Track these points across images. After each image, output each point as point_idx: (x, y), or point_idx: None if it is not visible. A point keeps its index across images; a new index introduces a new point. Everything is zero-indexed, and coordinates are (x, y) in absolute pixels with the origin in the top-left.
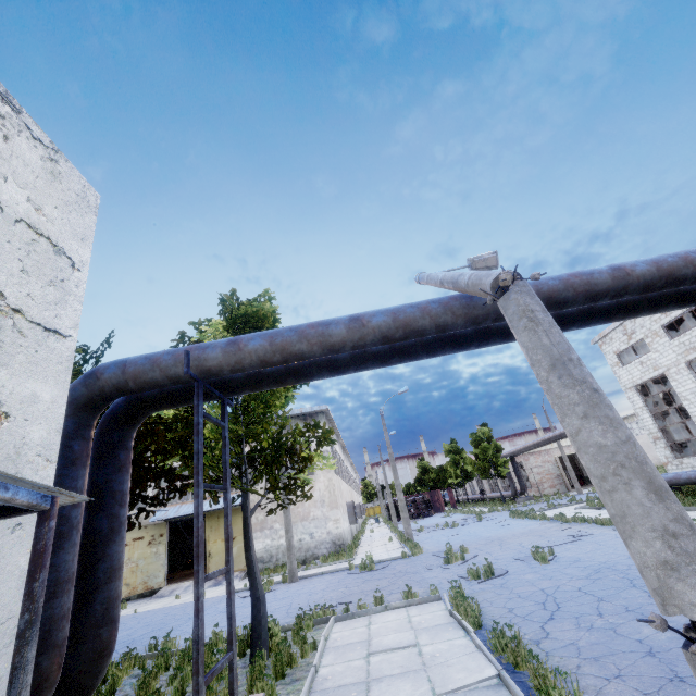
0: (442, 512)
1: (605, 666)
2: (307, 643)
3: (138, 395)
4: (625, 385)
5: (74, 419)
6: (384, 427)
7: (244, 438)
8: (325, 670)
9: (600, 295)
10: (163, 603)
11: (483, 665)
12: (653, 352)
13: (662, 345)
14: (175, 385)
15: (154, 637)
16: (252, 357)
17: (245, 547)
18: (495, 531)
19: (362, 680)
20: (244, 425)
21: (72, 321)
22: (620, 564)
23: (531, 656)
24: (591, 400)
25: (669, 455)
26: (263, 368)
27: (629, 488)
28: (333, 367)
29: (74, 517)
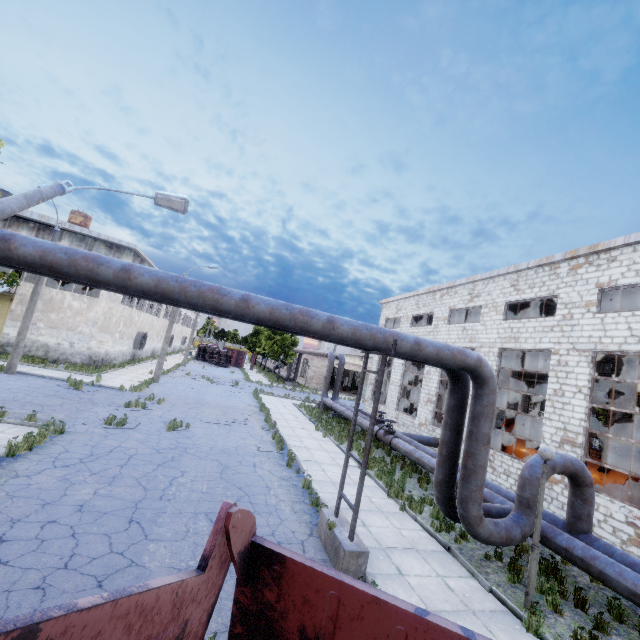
0: (239, 368)
1: (5, 502)
2: None
3: None
4: None
5: None
6: None
7: None
8: None
9: (103, 283)
10: None
11: None
12: (400, 329)
13: (406, 328)
14: None
15: None
16: None
17: None
18: (219, 397)
19: None
20: None
21: None
22: (196, 449)
23: None
24: None
25: (370, 396)
26: None
27: None
28: None
29: None
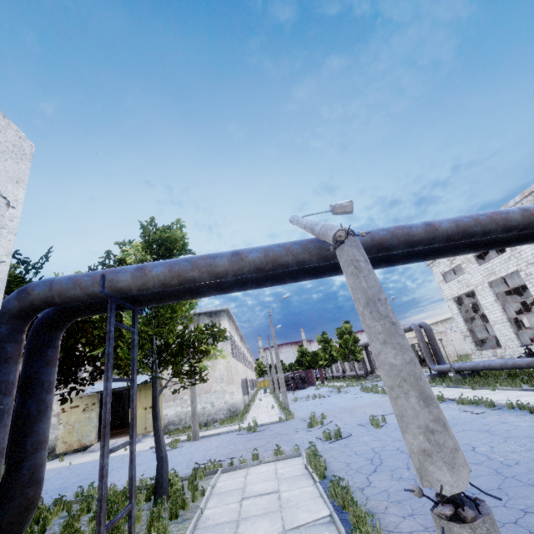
0: (313, 386)
1: (404, 507)
2: (197, 491)
3: (65, 305)
4: (447, 297)
5: (8, 326)
6: (271, 324)
7: (154, 336)
8: (209, 511)
9: (416, 243)
10: (93, 456)
11: (321, 507)
12: (466, 274)
13: (473, 269)
14: (93, 300)
15: (81, 486)
16: (155, 280)
17: (153, 419)
18: (348, 402)
19: (234, 519)
20: (155, 326)
21: (6, 249)
22: None
23: (352, 502)
24: (389, 331)
25: (473, 348)
26: (164, 288)
27: (407, 397)
28: (220, 287)
29: (5, 404)
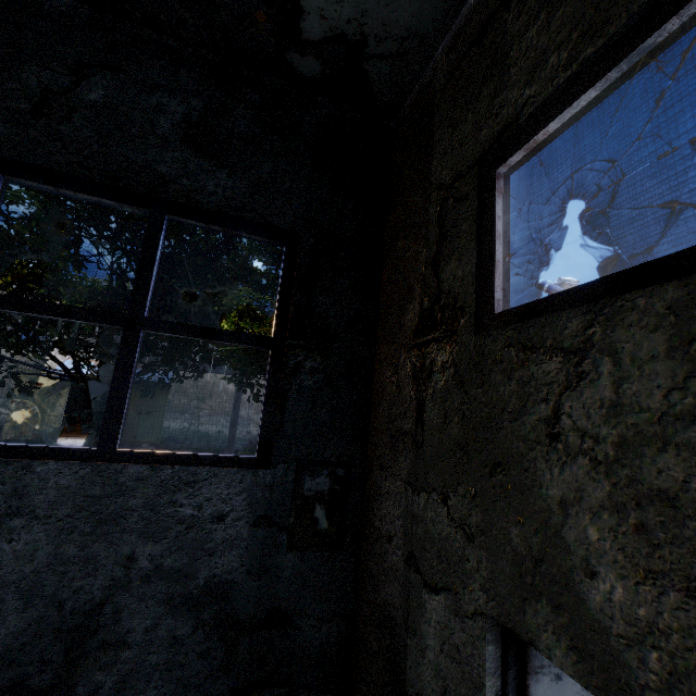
0: None
1: None
2: None
3: None
4: None
5: None
6: None
7: None
8: None
9: None
10: None
11: None
12: None
13: None
14: None
15: None
16: None
17: None
18: None
19: None
20: None
21: None
22: None
23: None
24: None
25: None
26: None
27: None
28: None
29: None
